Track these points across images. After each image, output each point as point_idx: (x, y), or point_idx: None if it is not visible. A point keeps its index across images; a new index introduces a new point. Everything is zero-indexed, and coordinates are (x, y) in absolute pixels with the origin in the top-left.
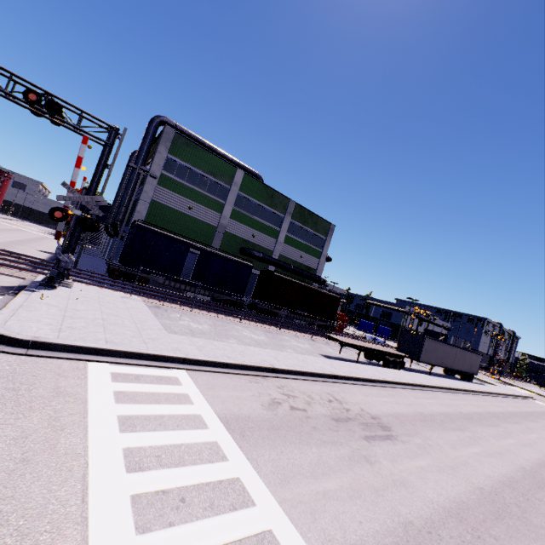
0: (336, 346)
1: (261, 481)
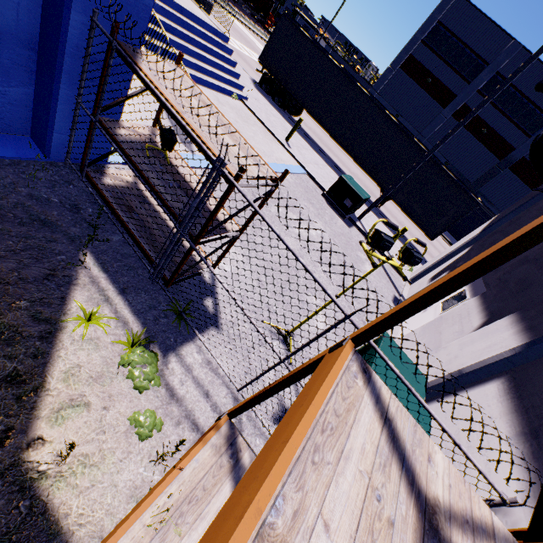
0: (265, 35)
1: (256, 41)
